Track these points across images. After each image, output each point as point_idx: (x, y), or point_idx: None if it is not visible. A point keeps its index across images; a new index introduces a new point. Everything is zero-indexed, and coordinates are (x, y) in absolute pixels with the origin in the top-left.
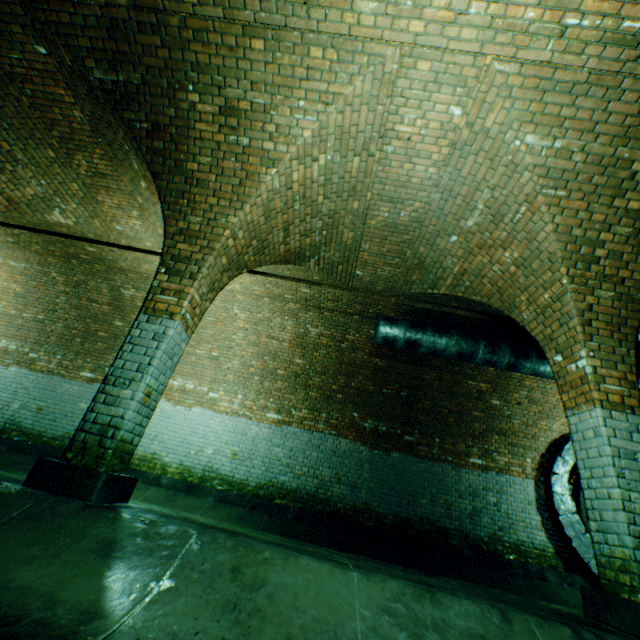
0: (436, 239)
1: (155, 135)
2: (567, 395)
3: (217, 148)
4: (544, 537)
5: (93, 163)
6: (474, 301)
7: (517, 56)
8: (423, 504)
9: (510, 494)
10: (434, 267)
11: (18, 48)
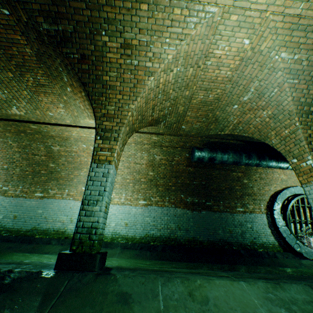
0: (226, 107)
1: (82, 61)
2: (302, 177)
3: (119, 67)
4: (273, 238)
5: (36, 79)
6: (240, 136)
7: (284, 12)
8: (219, 233)
9: (256, 222)
10: (223, 121)
11: None
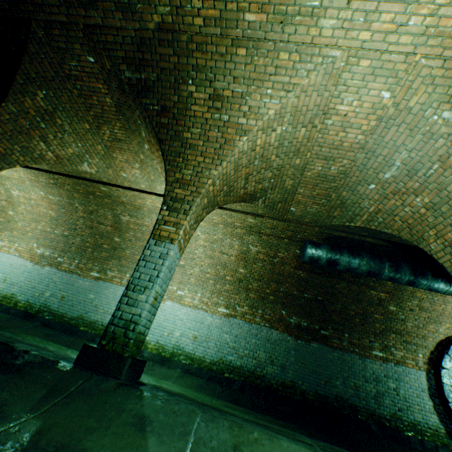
0: (357, 186)
1: (162, 114)
2: None
3: (205, 122)
4: (436, 419)
5: (113, 132)
6: (382, 232)
7: (443, 54)
8: (337, 385)
9: (406, 382)
10: (353, 206)
11: (76, 58)
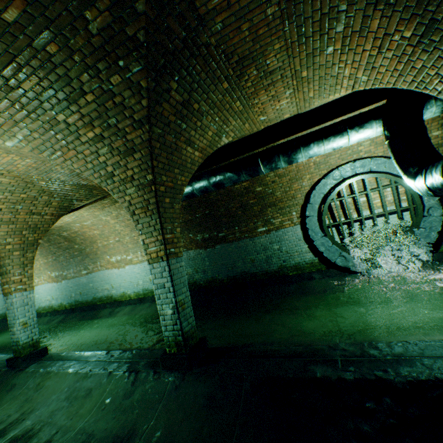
0: None
1: None
2: None
3: None
4: (311, 255)
5: None
6: None
7: None
8: (240, 266)
9: (286, 240)
10: None
11: None
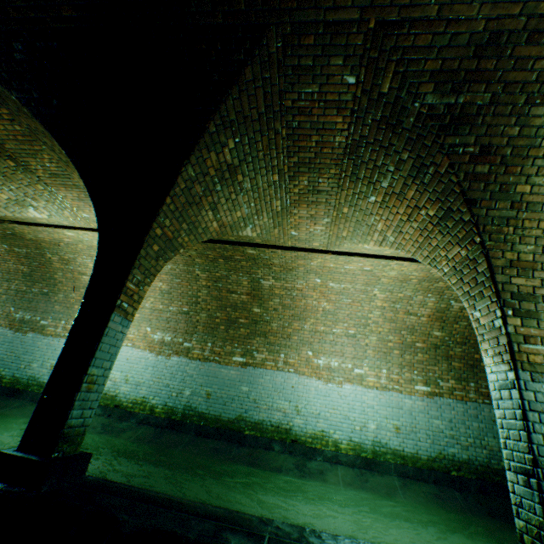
0: None
1: (479, 158)
2: None
3: None
4: None
5: (314, 182)
6: None
7: None
8: None
9: None
10: None
11: (319, 81)
